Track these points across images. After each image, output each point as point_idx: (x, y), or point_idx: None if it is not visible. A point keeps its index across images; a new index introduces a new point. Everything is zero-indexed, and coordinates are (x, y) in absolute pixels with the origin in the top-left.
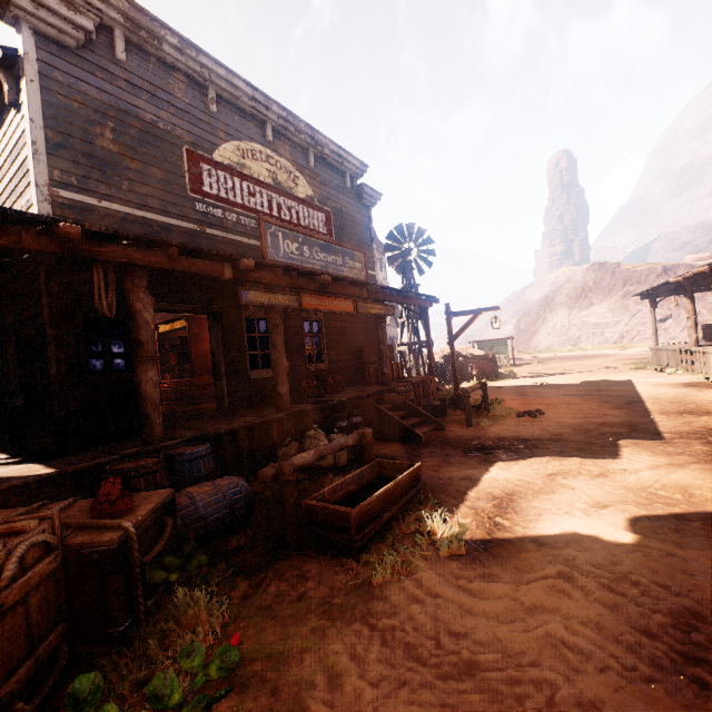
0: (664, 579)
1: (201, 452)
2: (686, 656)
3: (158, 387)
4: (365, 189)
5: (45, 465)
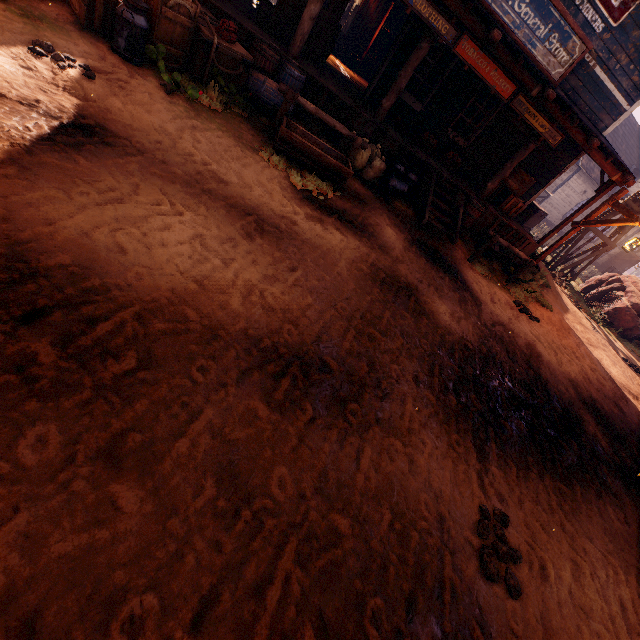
0: (313, 244)
1: (295, 75)
2: (263, 220)
3: (311, 21)
4: None
5: (248, 22)
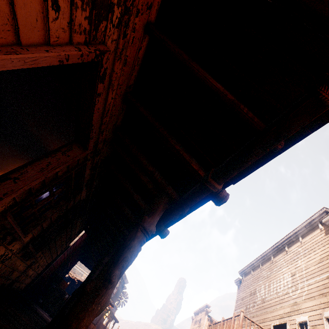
0: None
1: None
2: None
3: None
4: (125, 287)
5: None
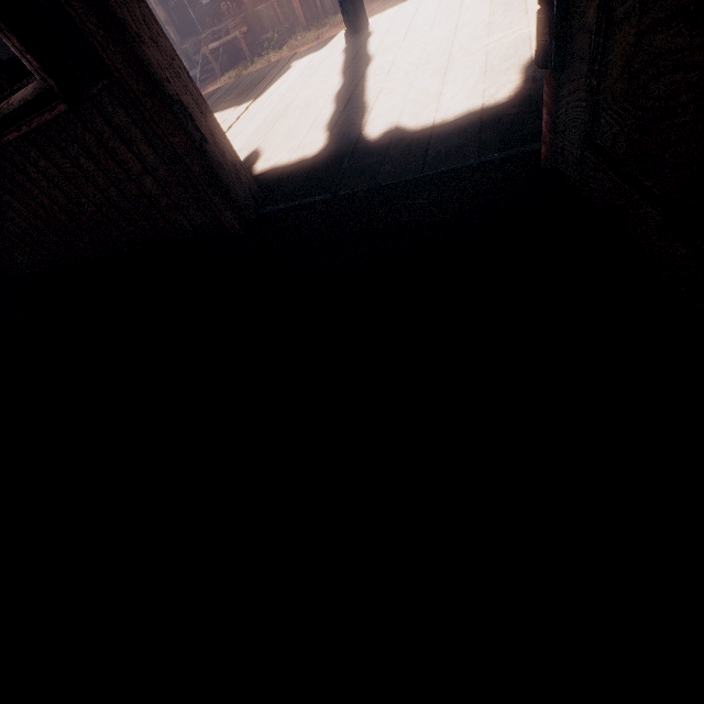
0: None
1: None
2: None
3: None
4: None
5: None
